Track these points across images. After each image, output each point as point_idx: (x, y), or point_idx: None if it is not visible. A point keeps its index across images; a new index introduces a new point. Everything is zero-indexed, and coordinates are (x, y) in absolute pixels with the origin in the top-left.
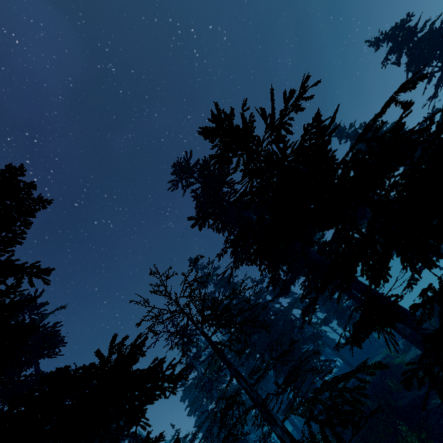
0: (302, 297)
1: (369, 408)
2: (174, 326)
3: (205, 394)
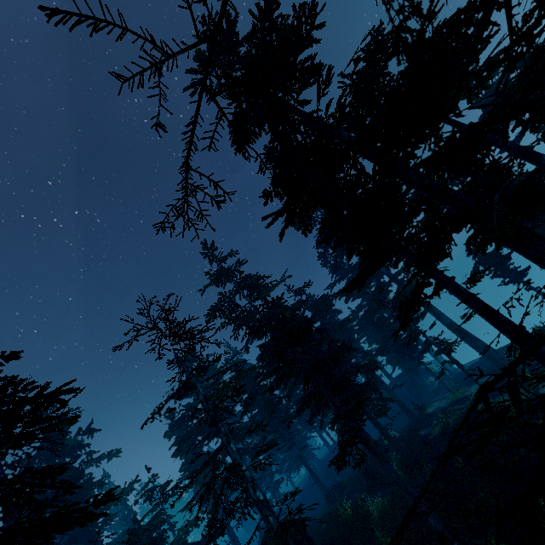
0: (408, 281)
1: (452, 466)
2: (167, 320)
3: (201, 431)
